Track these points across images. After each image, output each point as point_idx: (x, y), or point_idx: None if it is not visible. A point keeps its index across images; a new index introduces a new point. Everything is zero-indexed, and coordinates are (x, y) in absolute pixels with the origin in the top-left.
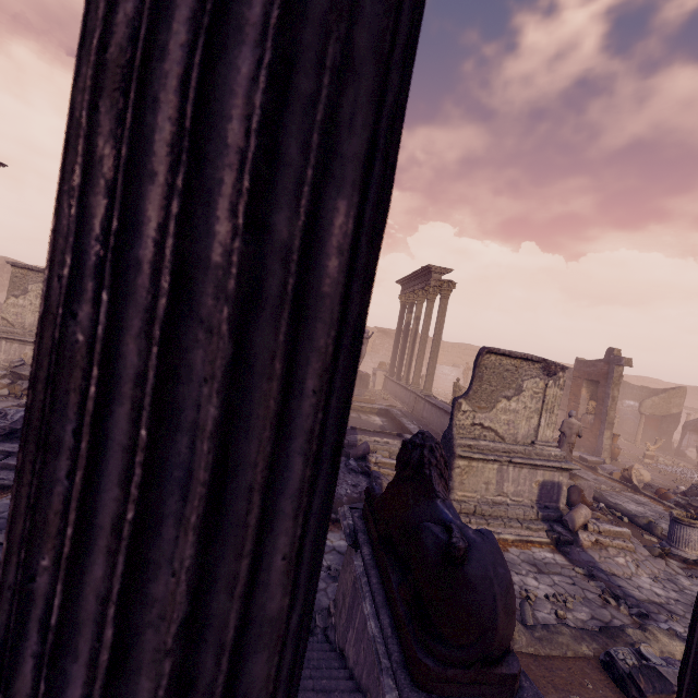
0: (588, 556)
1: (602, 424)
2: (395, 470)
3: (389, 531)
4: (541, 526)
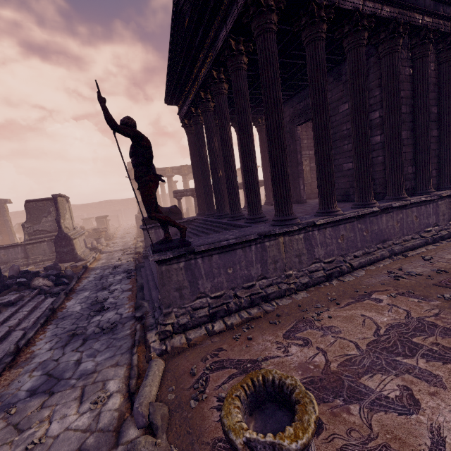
0: (106, 251)
1: (11, 236)
2: None
3: None
4: (94, 251)
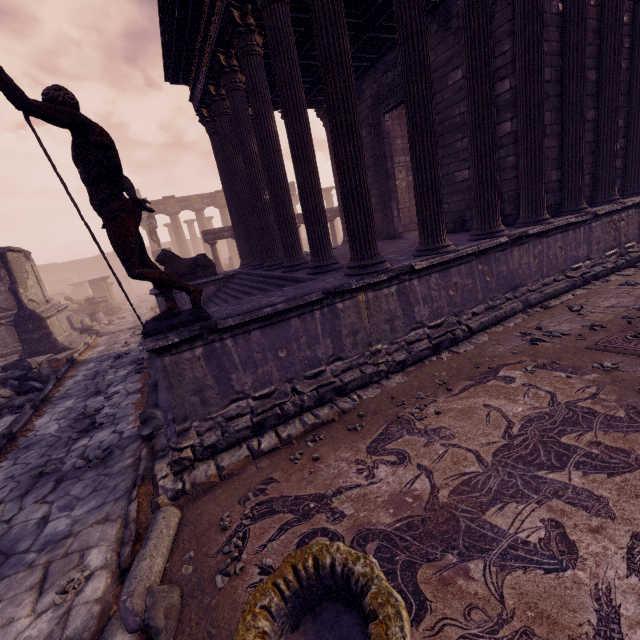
0: (107, 332)
1: None
2: (167, 262)
3: (180, 274)
4: (86, 334)
